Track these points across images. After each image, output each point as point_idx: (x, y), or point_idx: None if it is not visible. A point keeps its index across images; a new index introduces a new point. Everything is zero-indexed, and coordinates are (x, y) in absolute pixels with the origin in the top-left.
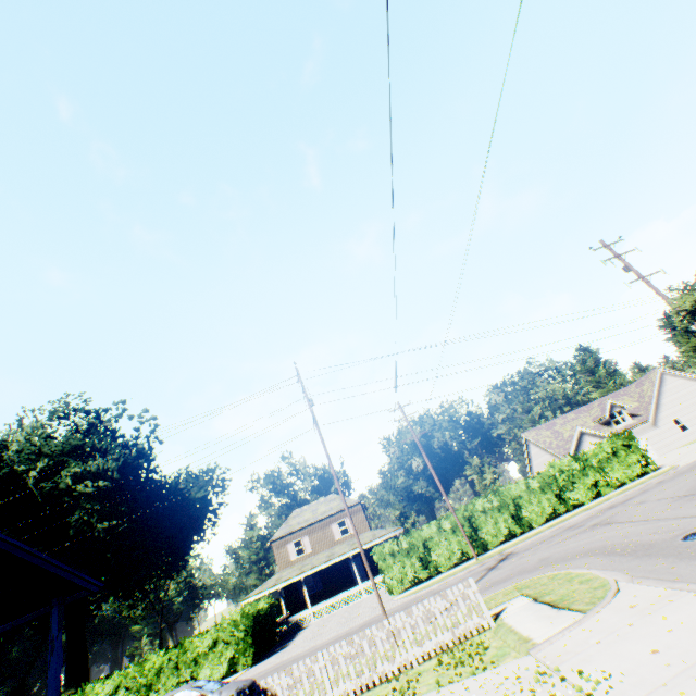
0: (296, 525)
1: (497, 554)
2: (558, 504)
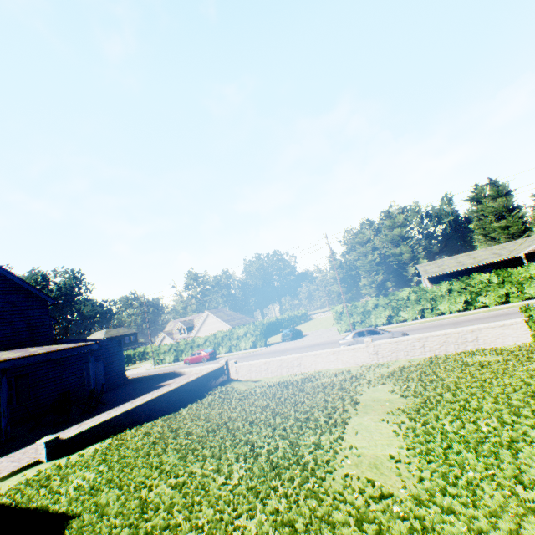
0: None
1: None
2: None
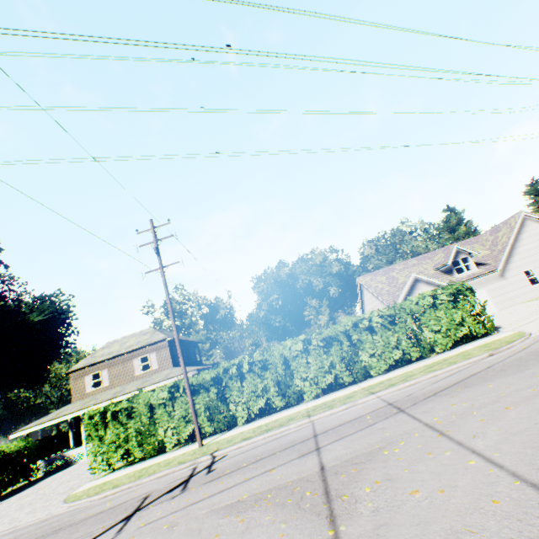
0: (98, 358)
1: (209, 453)
2: (345, 370)
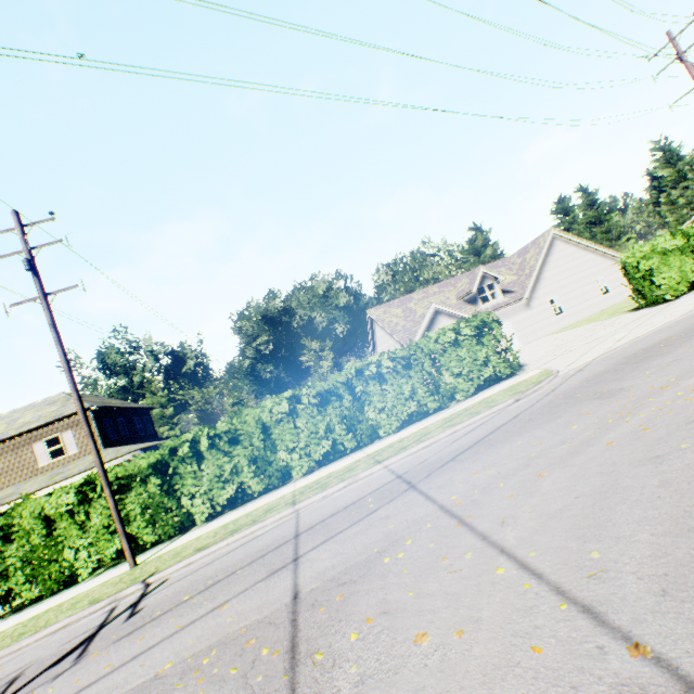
0: None
1: (141, 580)
2: (348, 433)
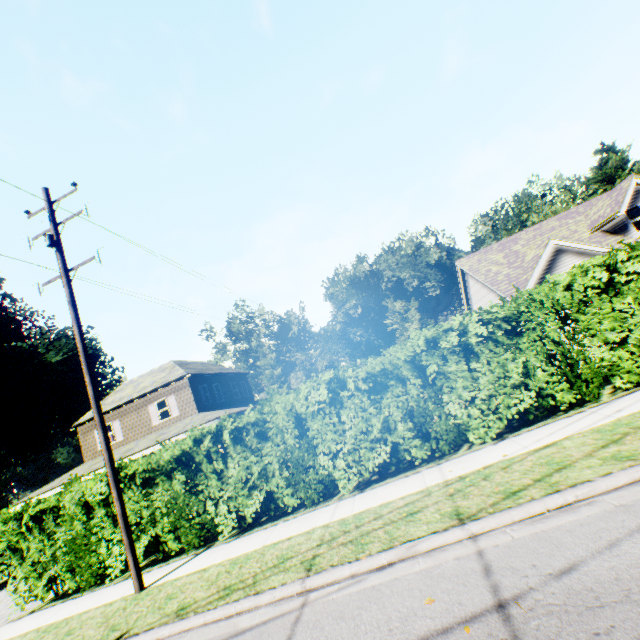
0: (107, 406)
1: None
2: (416, 434)
